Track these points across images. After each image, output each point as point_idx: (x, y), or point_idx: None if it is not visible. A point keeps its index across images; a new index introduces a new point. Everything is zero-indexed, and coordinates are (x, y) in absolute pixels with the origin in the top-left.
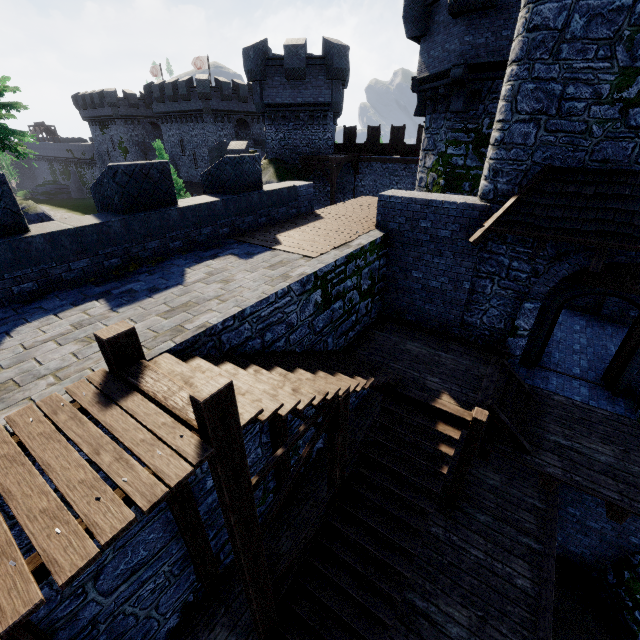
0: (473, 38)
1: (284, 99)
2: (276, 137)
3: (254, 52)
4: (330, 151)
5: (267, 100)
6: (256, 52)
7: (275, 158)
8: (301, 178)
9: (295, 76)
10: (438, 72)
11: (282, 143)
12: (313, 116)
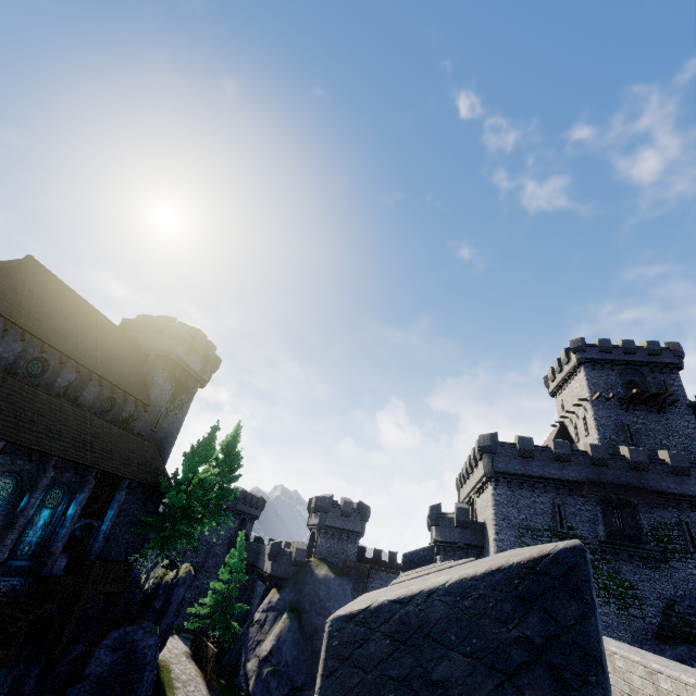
0: (464, 535)
1: (337, 524)
2: (325, 544)
3: (329, 499)
4: (355, 559)
5: (327, 523)
6: (329, 500)
7: (324, 558)
8: (345, 575)
9: (346, 515)
10: (449, 541)
11: (328, 549)
12: (349, 537)
